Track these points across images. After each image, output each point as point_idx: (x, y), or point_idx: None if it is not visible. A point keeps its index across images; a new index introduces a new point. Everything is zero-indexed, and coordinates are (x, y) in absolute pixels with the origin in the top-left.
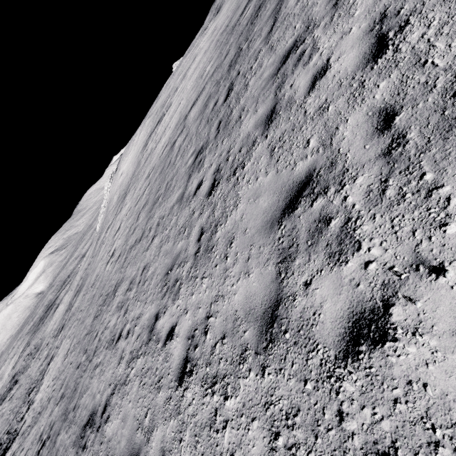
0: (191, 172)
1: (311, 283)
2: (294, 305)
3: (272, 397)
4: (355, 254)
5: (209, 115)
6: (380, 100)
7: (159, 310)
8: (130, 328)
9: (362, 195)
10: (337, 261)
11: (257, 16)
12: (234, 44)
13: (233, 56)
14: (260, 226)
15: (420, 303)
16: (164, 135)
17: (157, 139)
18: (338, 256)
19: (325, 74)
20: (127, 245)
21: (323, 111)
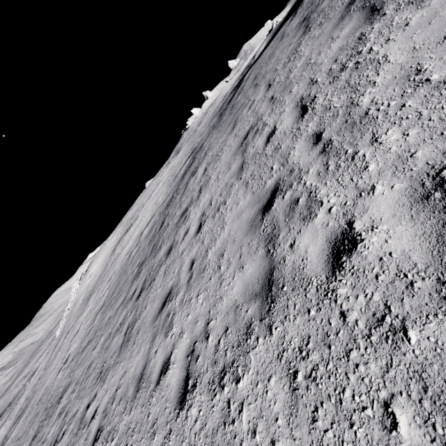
0: (133, 280)
1: (157, 351)
2: (150, 365)
3: (130, 424)
4: (171, 331)
5: (151, 237)
6: (193, 255)
7: (91, 399)
8: (66, 428)
9: (179, 301)
10: (166, 336)
11: (183, 178)
12: (172, 189)
13: (170, 199)
14: (151, 320)
15: (176, 350)
16: (127, 244)
17: (123, 246)
18: (167, 333)
19: (187, 233)
20: (80, 347)
21: (182, 254)
